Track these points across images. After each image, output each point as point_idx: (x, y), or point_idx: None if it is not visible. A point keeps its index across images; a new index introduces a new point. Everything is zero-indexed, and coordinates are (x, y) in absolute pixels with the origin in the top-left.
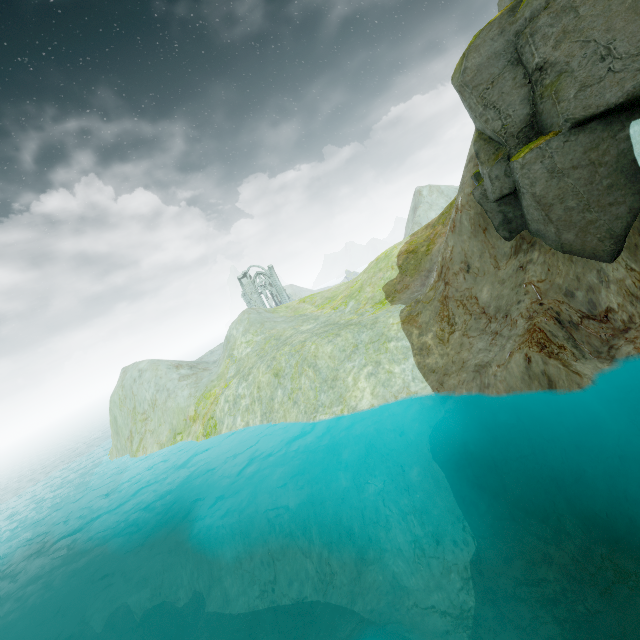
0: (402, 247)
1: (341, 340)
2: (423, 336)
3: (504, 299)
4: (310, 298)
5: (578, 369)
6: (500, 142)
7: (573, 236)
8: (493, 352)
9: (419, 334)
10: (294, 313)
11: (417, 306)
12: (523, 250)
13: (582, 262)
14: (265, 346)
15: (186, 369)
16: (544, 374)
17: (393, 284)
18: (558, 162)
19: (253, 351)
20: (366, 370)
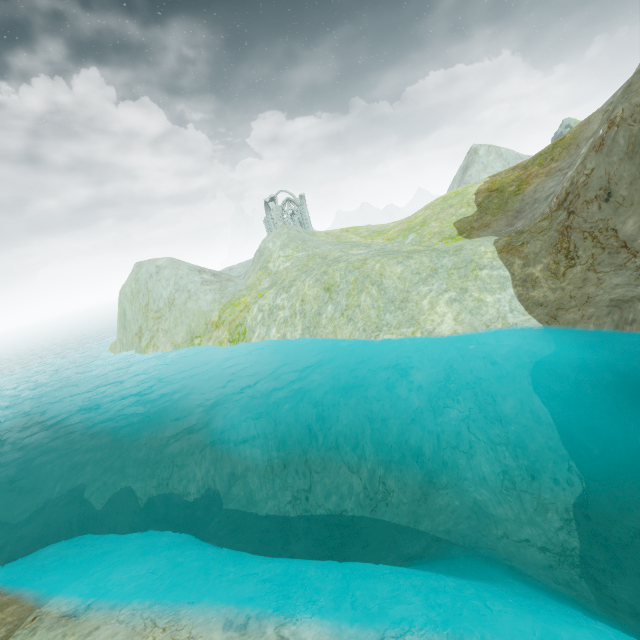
0: (481, 185)
1: (414, 262)
2: (529, 267)
3: None
4: (354, 229)
5: None
6: None
7: None
8: None
9: (523, 265)
10: (336, 240)
11: (521, 236)
12: None
13: None
14: (308, 263)
15: (209, 275)
16: None
17: (468, 221)
18: None
19: (293, 266)
20: (447, 295)
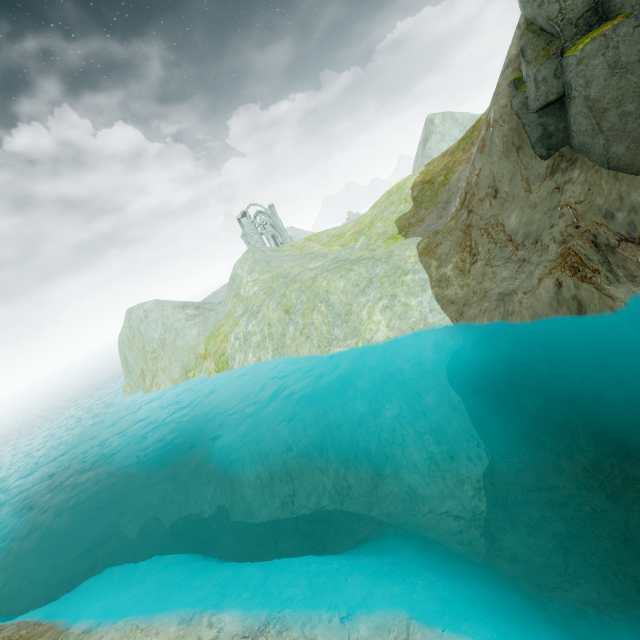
0: (417, 178)
1: (354, 275)
2: (442, 268)
3: (535, 224)
4: (316, 236)
5: (611, 293)
6: (553, 33)
7: (624, 148)
8: (519, 280)
9: (438, 266)
10: (300, 252)
11: (436, 237)
12: (561, 169)
13: (628, 179)
14: (273, 284)
15: (192, 309)
16: (574, 299)
17: (407, 218)
18: (623, 54)
19: (260, 290)
20: (381, 304)
